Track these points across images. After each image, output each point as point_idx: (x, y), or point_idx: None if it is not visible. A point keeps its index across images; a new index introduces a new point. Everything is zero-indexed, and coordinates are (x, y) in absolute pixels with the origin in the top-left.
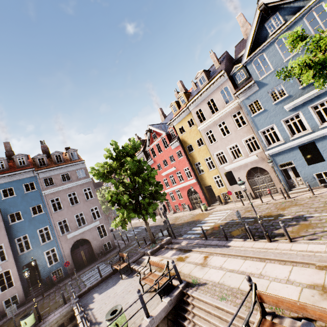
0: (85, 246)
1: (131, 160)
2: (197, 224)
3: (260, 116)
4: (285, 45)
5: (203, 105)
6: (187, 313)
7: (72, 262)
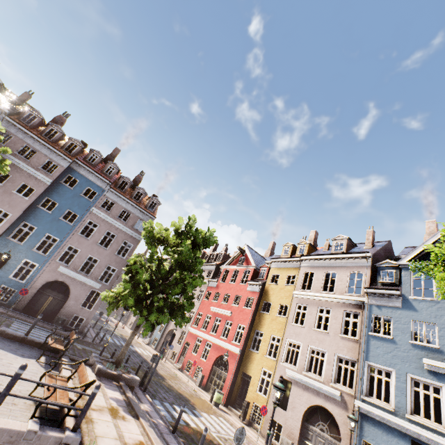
0: (60, 295)
1: (189, 245)
2: (186, 407)
3: (381, 343)
4: (441, 238)
5: (319, 271)
6: None
7: (30, 298)
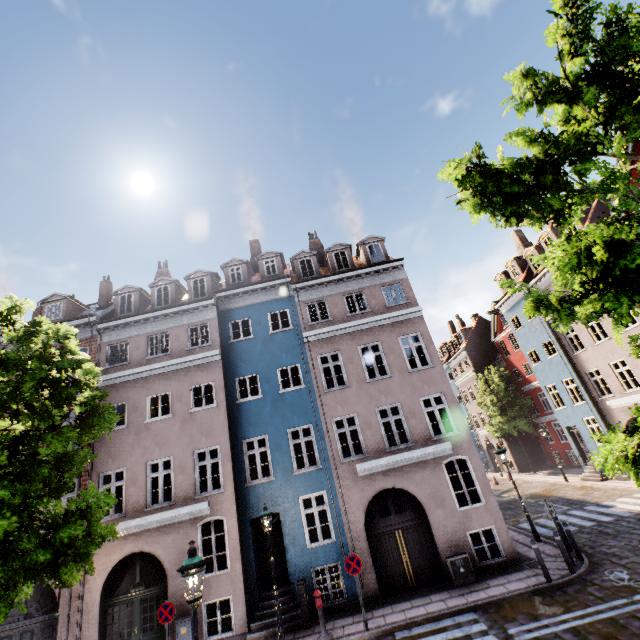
0: (406, 515)
1: None
2: None
3: None
4: None
5: None
6: None
7: (368, 560)
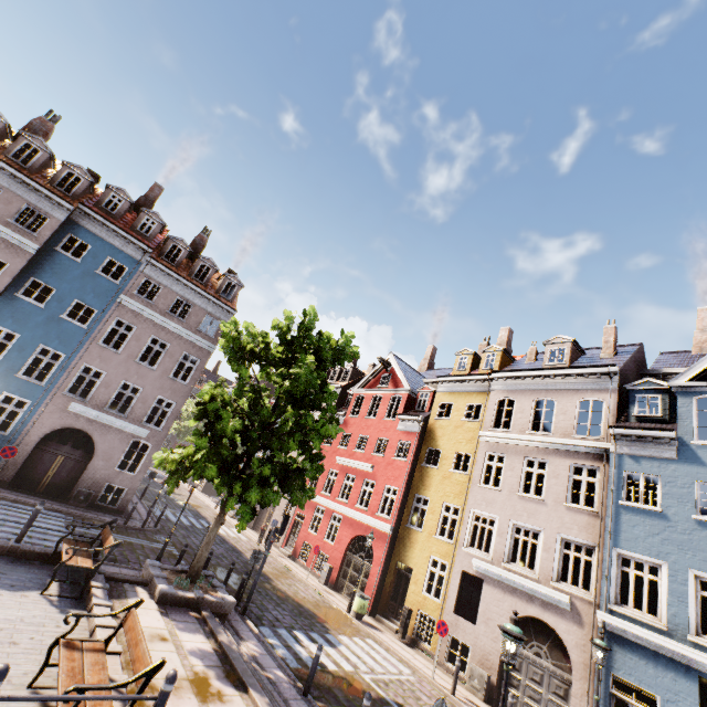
0: (78, 452)
1: (312, 364)
2: (314, 630)
3: (642, 519)
4: None
5: (524, 398)
6: None
7: (22, 460)
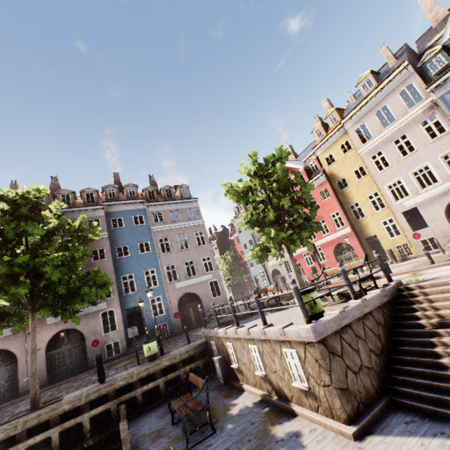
0: (194, 302)
1: (281, 167)
2: None
3: None
4: None
5: (368, 118)
6: (415, 305)
7: (179, 319)
